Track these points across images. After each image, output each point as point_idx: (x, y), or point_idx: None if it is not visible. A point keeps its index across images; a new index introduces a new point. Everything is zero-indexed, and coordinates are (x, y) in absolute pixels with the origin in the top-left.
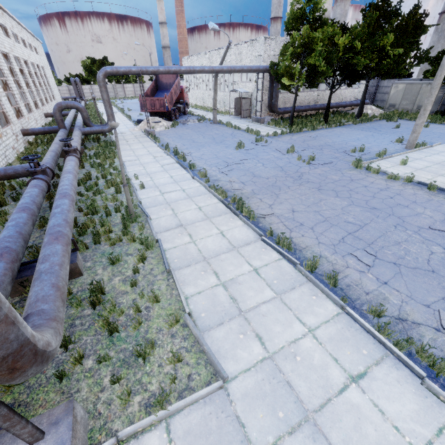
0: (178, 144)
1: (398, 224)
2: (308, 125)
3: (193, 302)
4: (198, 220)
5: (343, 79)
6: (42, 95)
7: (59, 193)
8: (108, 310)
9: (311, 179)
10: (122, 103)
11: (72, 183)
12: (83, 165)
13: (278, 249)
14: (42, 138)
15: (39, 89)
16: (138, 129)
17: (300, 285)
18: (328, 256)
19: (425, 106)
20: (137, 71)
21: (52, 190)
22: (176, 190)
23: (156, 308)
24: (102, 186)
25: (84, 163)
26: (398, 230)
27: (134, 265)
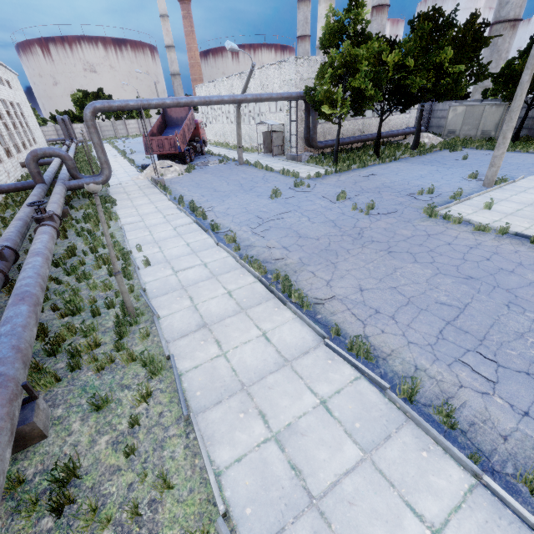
0: (195, 196)
1: (510, 303)
2: (356, 161)
3: (230, 483)
4: (228, 313)
5: (394, 104)
6: (17, 140)
7: (14, 294)
8: (82, 523)
9: (376, 237)
10: (124, 143)
11: (39, 273)
12: (66, 234)
13: (352, 361)
14: (13, 197)
15: (13, 132)
16: (143, 177)
17: (397, 429)
18: (427, 366)
19: (504, 133)
20: (136, 105)
21: (15, 279)
22: (195, 265)
23: (168, 502)
24: (90, 266)
25: (68, 229)
26: (513, 312)
27: (132, 409)
